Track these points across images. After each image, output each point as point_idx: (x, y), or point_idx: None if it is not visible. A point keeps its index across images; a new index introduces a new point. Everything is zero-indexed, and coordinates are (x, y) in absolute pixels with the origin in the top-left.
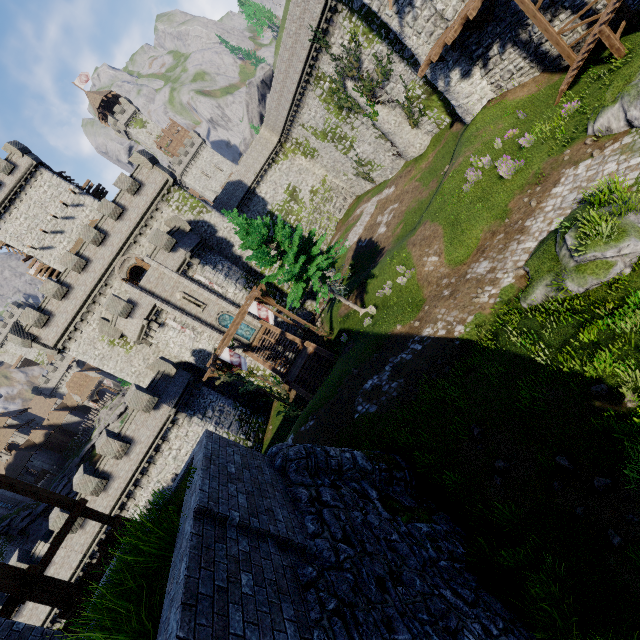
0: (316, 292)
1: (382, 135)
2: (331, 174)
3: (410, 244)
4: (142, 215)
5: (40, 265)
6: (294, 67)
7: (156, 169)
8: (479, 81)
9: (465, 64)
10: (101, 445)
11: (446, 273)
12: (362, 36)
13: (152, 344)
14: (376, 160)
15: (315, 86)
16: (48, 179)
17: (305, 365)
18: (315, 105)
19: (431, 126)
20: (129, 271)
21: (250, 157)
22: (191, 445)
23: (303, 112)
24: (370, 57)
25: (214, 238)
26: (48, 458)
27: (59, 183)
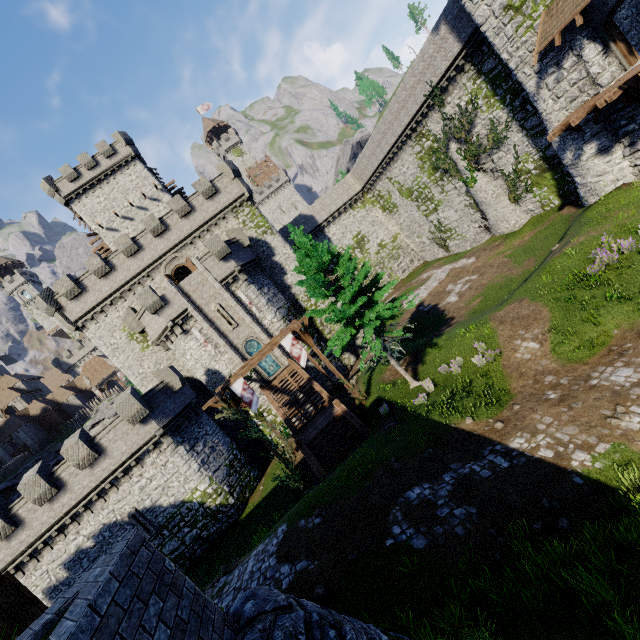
0: (358, 346)
1: (473, 204)
2: (404, 233)
3: (496, 320)
4: (208, 219)
5: (101, 244)
6: (400, 120)
7: (236, 181)
8: (619, 160)
9: (606, 139)
10: (68, 446)
11: (552, 368)
12: (483, 99)
13: (170, 349)
14: (458, 229)
15: (415, 142)
16: (139, 170)
17: (326, 428)
18: (409, 161)
19: (534, 205)
20: (175, 269)
21: (329, 197)
22: (165, 479)
23: (395, 166)
24: (485, 122)
25: (269, 261)
26: (35, 434)
27: (147, 176)
